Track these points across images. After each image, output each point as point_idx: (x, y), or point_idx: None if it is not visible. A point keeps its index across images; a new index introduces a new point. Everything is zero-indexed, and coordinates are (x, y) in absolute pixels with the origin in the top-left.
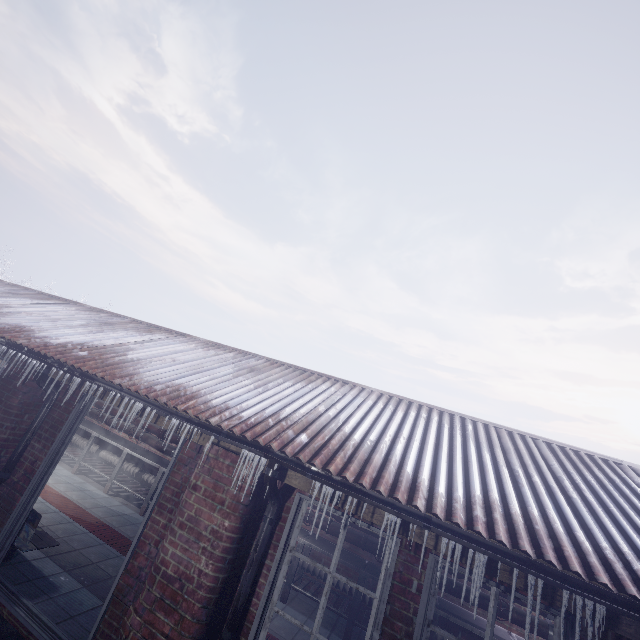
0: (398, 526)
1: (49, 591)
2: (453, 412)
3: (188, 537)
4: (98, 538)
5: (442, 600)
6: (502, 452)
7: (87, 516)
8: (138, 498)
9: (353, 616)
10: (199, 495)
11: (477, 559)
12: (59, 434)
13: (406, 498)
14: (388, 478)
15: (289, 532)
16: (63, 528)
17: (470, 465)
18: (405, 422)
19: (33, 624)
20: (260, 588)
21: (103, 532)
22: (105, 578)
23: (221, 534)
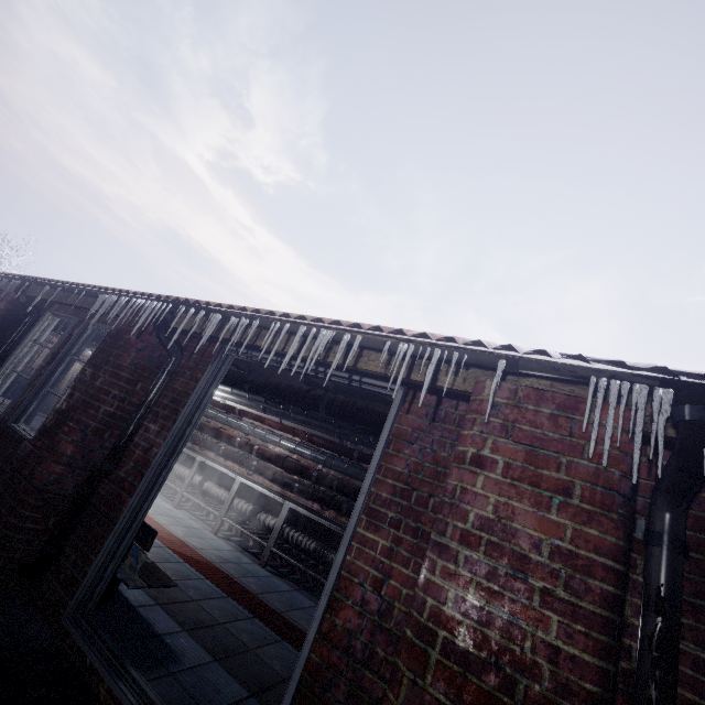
0: None
1: (166, 660)
2: None
3: (491, 564)
4: (217, 588)
5: None
6: None
7: (198, 557)
8: (251, 546)
9: None
10: (494, 476)
11: None
12: (184, 408)
13: None
14: None
15: None
16: (172, 568)
17: None
18: None
19: None
20: None
21: (222, 581)
22: (241, 650)
23: (586, 561)
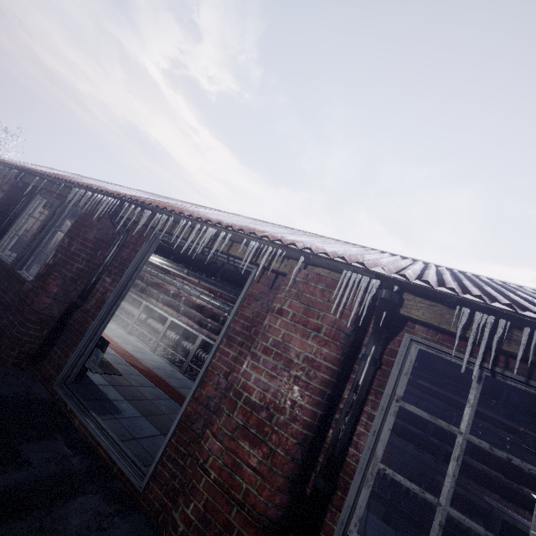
0: None
1: (114, 412)
2: None
3: (275, 363)
4: (150, 382)
5: (496, 504)
6: None
7: (140, 364)
8: (177, 361)
9: (394, 499)
10: (286, 320)
11: None
12: (127, 269)
13: None
14: None
15: (396, 378)
16: (122, 368)
17: None
18: (509, 287)
19: (101, 436)
20: (359, 437)
21: (153, 378)
22: (159, 413)
23: (318, 363)
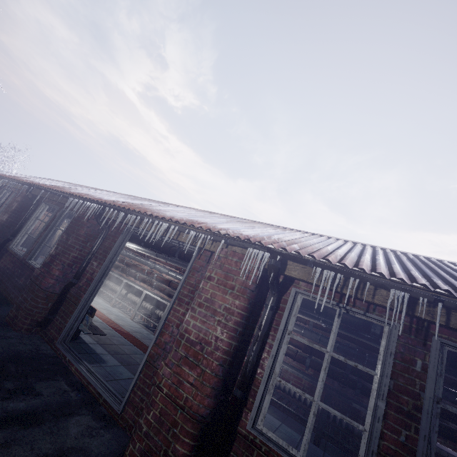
0: (406, 299)
1: (100, 362)
2: (416, 254)
3: (205, 313)
4: (129, 341)
5: None
6: None
7: (121, 329)
8: (152, 327)
9: (321, 425)
10: (213, 283)
11: None
12: (109, 255)
13: (408, 281)
14: (383, 270)
15: (287, 318)
16: (107, 331)
17: None
18: (377, 252)
19: (91, 377)
20: (263, 361)
21: (131, 339)
22: (135, 364)
23: (233, 310)
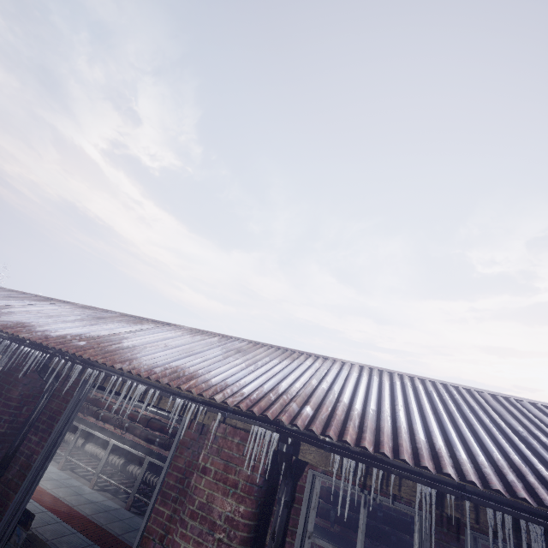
0: (434, 498)
1: None
2: (433, 379)
3: (201, 528)
4: (87, 538)
5: None
6: (496, 414)
7: (74, 514)
8: (122, 491)
9: None
10: (209, 479)
11: (533, 531)
12: (57, 424)
13: (433, 466)
14: (406, 446)
15: (306, 515)
16: (51, 529)
17: (476, 428)
18: (395, 390)
19: None
20: None
21: (91, 531)
22: None
23: (237, 522)
